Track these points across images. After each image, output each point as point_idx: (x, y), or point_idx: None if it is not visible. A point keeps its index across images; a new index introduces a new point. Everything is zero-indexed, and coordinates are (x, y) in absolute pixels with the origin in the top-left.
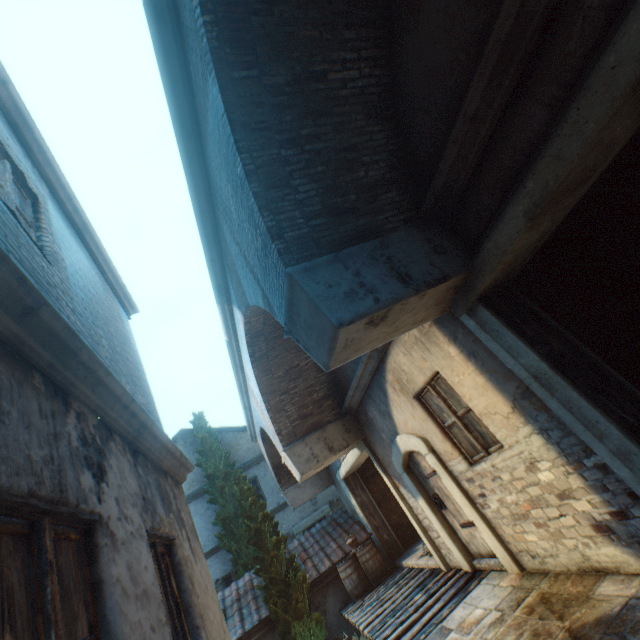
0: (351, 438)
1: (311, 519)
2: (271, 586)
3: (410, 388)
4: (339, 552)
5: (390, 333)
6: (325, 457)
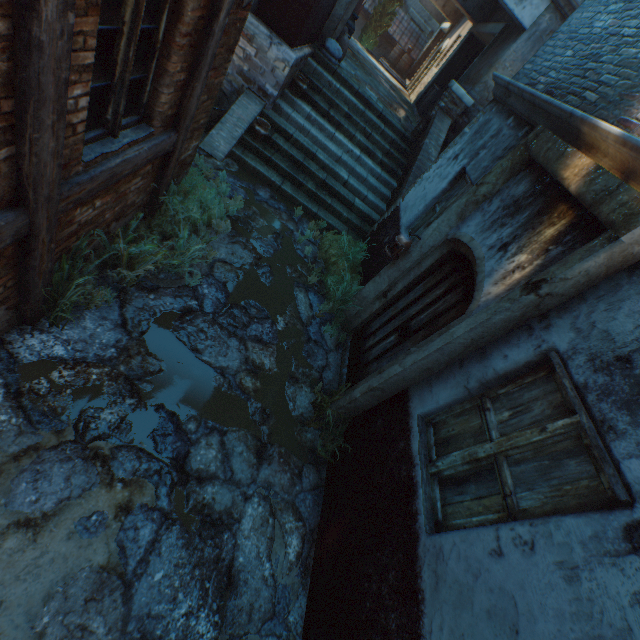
0: (451, 18)
1: (419, 22)
2: (381, 8)
3: (461, 32)
4: (404, 45)
5: (456, 5)
6: (439, 6)
